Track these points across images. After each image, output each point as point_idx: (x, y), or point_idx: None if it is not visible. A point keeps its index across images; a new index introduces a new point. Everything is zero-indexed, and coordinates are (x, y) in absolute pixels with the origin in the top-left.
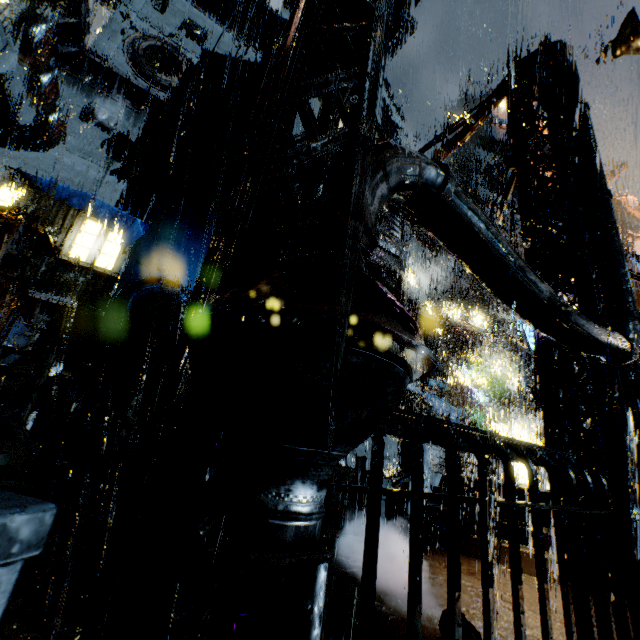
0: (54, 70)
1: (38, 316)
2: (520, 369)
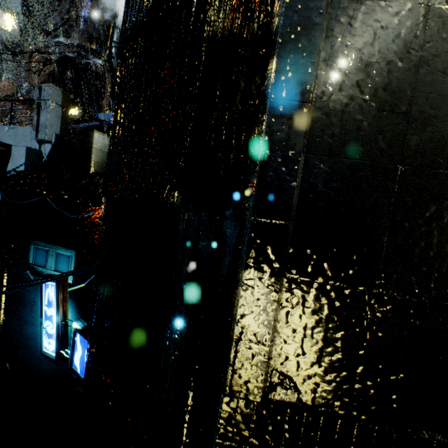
0: None
1: None
2: None
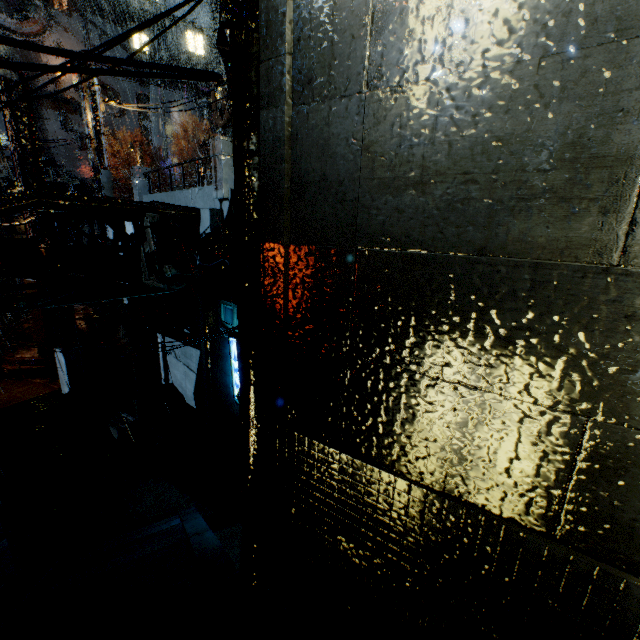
0: None
1: None
2: None
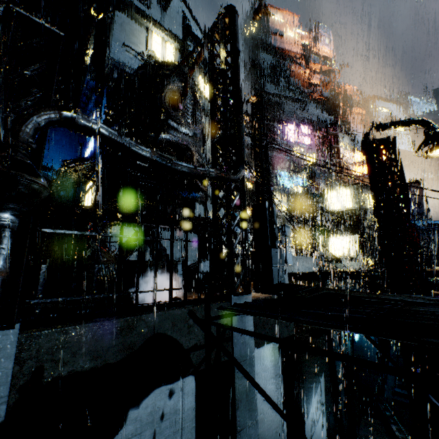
0: None
1: None
2: (286, 200)
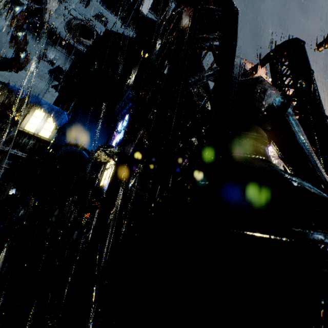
0: (25, 30)
1: (4, 160)
2: None
